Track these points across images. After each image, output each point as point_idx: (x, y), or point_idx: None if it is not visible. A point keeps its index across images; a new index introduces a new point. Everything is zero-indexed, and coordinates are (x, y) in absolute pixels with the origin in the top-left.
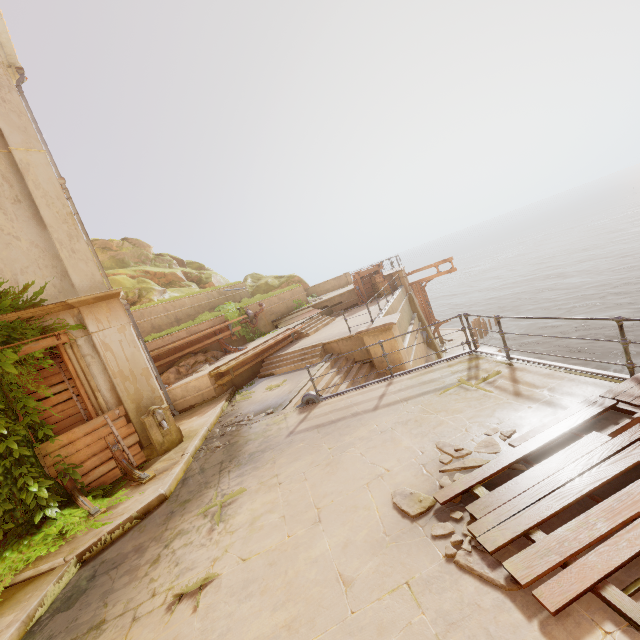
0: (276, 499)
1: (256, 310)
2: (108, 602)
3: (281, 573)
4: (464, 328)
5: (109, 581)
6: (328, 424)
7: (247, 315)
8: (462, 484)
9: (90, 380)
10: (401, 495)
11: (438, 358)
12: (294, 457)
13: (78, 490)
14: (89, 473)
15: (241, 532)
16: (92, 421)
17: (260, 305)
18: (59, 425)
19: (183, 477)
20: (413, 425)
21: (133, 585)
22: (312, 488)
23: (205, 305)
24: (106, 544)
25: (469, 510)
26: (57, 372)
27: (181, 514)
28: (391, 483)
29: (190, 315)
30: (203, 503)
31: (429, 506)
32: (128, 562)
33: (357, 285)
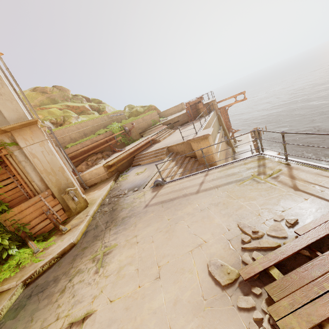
0: (134, 254)
1: (130, 127)
2: (33, 318)
3: (132, 318)
4: (256, 139)
5: (37, 301)
6: (168, 201)
7: (125, 130)
8: (260, 265)
9: (27, 176)
10: (214, 265)
11: (233, 151)
12: (147, 223)
13: (28, 237)
14: (34, 227)
15: (111, 277)
16: (31, 199)
17: (132, 124)
18: (12, 202)
19: (86, 230)
20: (222, 207)
21: (48, 308)
22: (156, 249)
23: (100, 125)
24: (40, 273)
25: (267, 291)
26: (5, 172)
27: (81, 257)
28: (207, 253)
29: (92, 131)
30: (93, 251)
31: (235, 279)
32: (49, 289)
33: (188, 110)
